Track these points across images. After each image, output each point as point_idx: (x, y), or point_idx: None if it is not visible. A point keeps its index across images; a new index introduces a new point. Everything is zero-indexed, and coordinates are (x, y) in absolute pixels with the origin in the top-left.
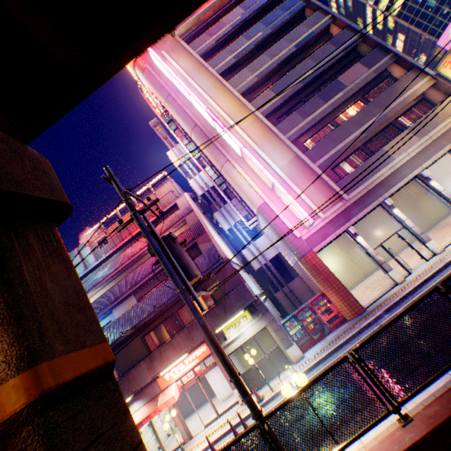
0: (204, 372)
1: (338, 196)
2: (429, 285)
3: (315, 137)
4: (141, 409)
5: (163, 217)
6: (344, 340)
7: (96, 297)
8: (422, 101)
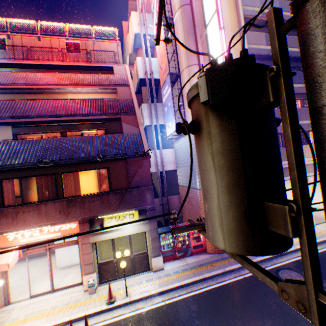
0: (59, 245)
1: None
2: (285, 261)
3: None
4: None
5: (89, 70)
6: (210, 275)
7: None
8: None
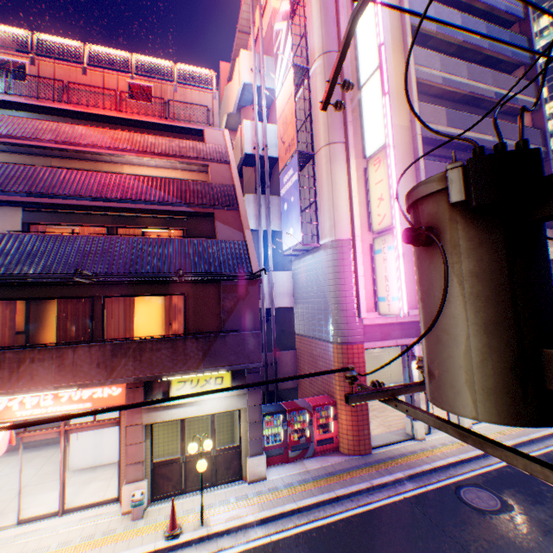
0: (84, 426)
1: None
2: (469, 472)
3: None
4: None
5: (163, 131)
6: (347, 493)
7: None
8: None
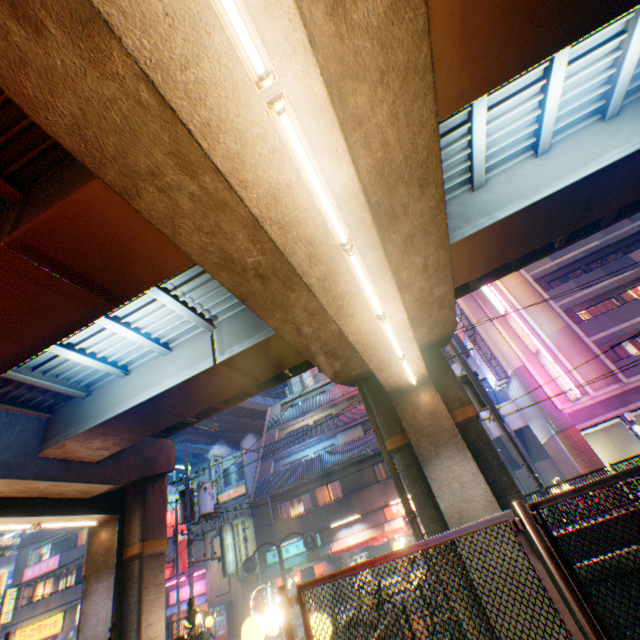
0: None
1: (611, 374)
2: None
3: (591, 308)
4: (364, 531)
5: None
6: None
7: (313, 418)
8: None
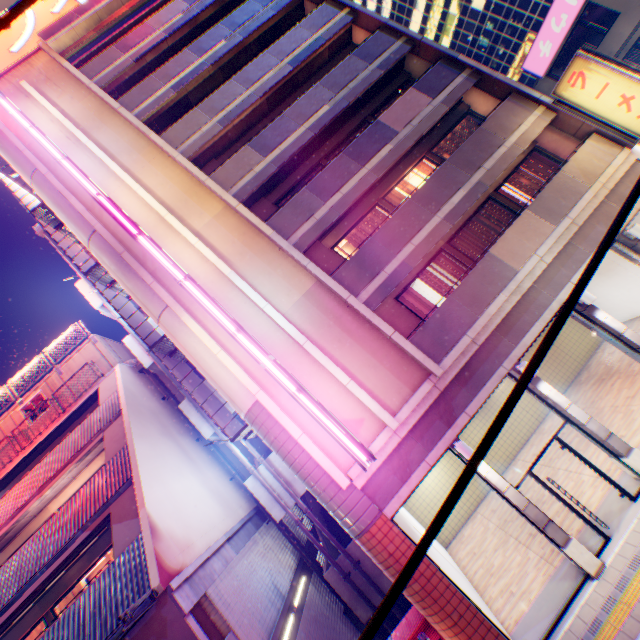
0: None
1: None
2: None
3: (355, 233)
4: None
5: (77, 420)
6: None
7: None
8: (534, 154)
